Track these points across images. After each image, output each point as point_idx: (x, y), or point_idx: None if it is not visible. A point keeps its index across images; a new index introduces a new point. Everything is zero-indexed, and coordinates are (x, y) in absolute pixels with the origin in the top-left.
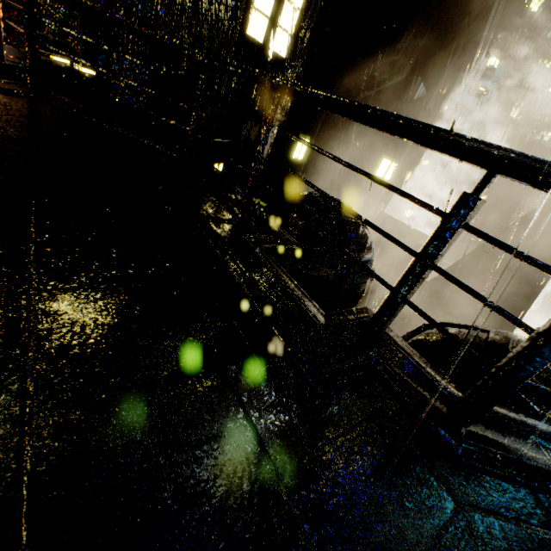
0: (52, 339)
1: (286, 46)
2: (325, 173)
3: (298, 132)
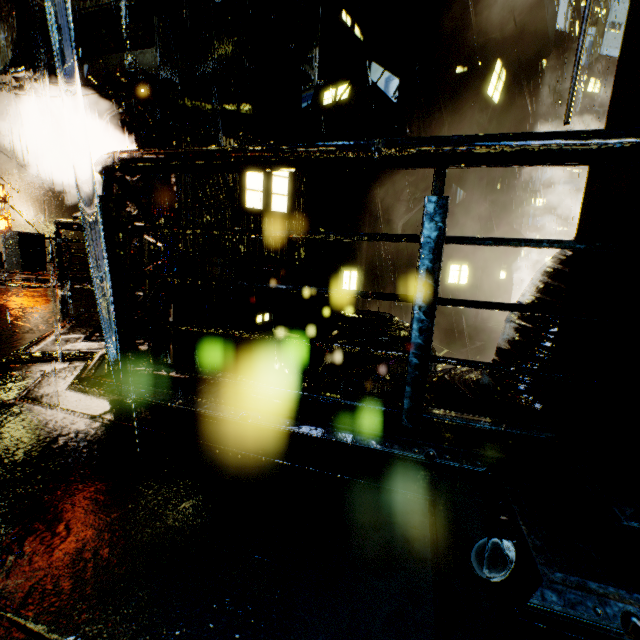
0: None
1: (285, 205)
2: None
3: (338, 266)
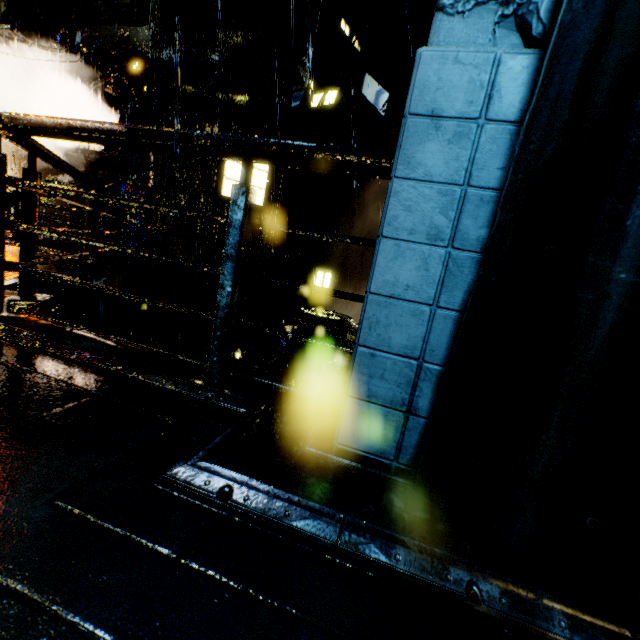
0: None
1: (262, 198)
2: None
3: (313, 266)
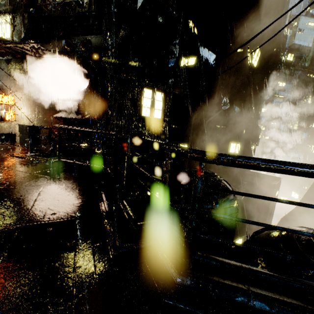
0: (19, 239)
1: (160, 114)
2: None
3: (179, 143)
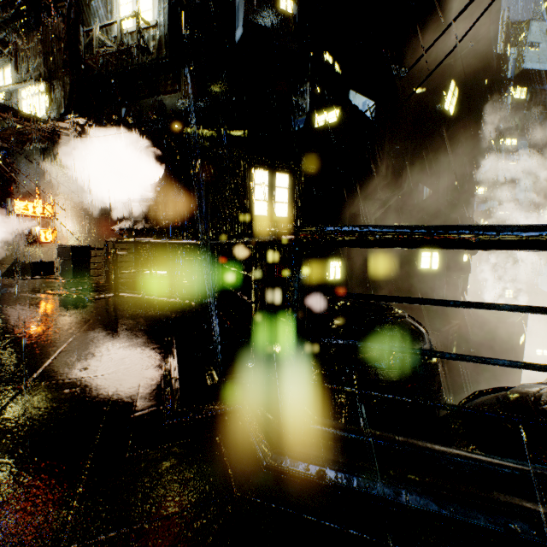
0: (18, 404)
1: (285, 210)
2: (371, 282)
3: (326, 258)
